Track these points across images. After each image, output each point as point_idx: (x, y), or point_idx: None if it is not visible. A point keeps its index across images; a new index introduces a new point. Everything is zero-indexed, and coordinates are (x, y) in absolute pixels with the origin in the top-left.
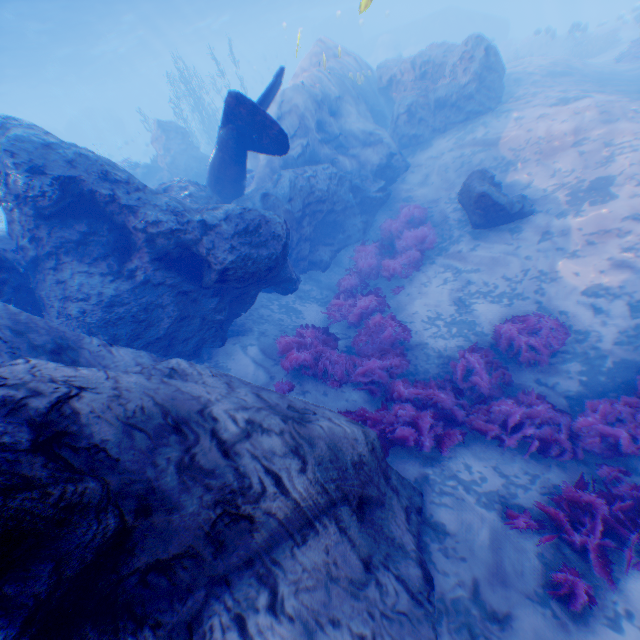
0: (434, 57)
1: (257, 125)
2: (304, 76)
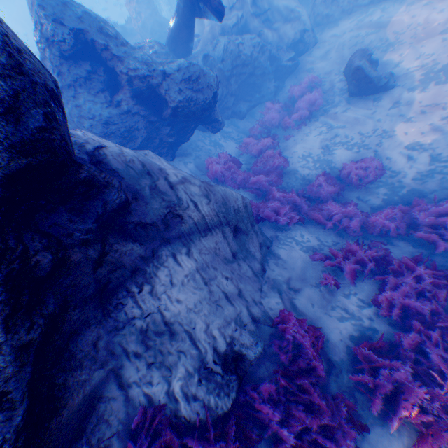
0: None
1: None
2: None
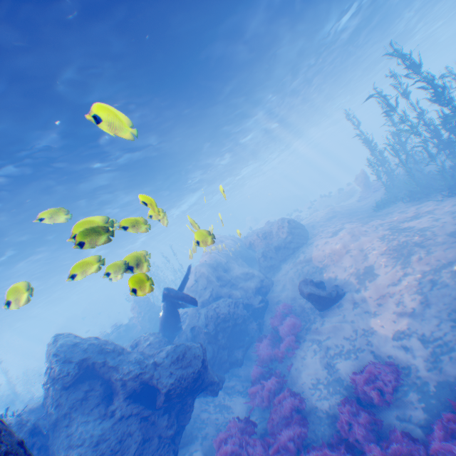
0: (266, 228)
1: (180, 297)
2: (206, 256)
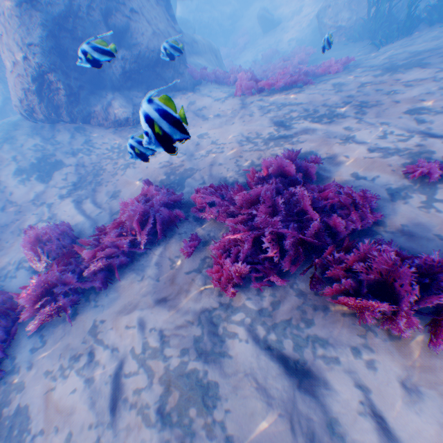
0: None
1: None
2: None
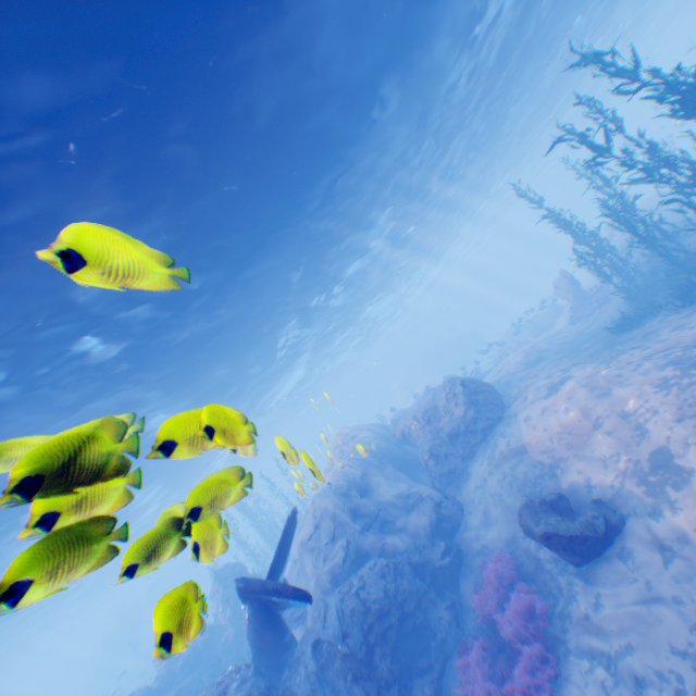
0: (426, 402)
1: (272, 590)
2: (328, 472)
